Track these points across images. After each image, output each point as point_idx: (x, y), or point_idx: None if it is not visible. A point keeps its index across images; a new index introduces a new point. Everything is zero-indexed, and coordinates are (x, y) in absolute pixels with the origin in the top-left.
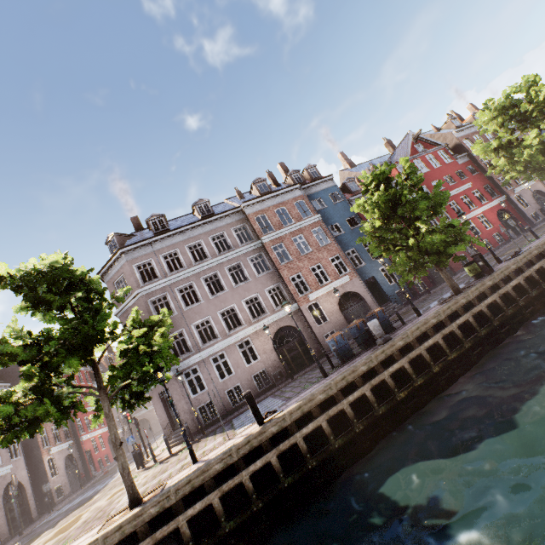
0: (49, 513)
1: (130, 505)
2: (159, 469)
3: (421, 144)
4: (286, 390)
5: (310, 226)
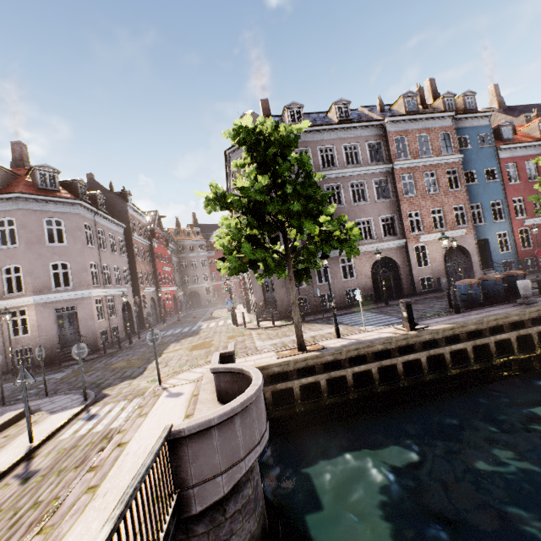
0: None
1: (299, 348)
2: (274, 333)
3: None
4: (389, 311)
5: (447, 164)
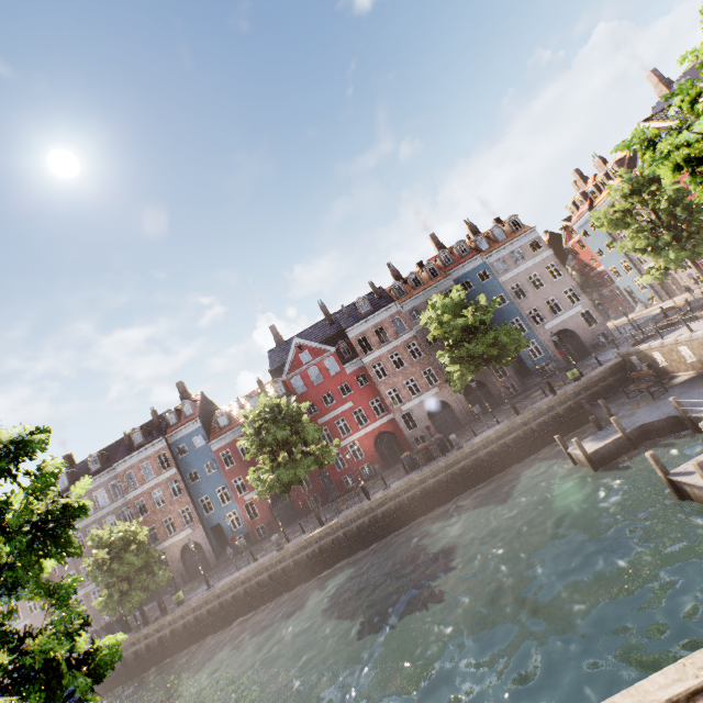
0: None
1: None
2: None
3: (310, 350)
4: None
5: (168, 478)
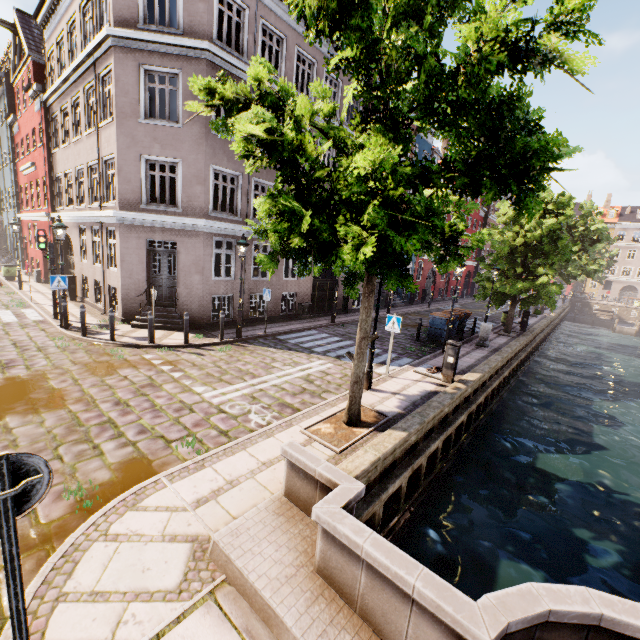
0: None
1: (354, 421)
2: (206, 362)
3: None
4: (350, 335)
5: None
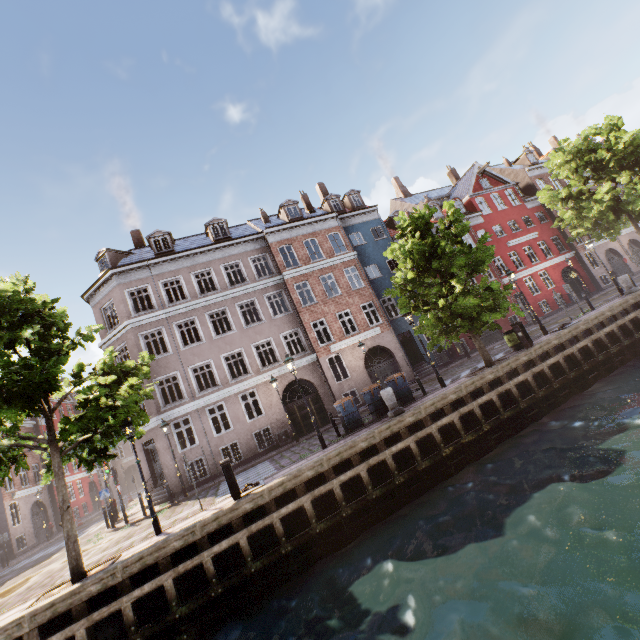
0: (4, 567)
1: (72, 578)
2: (127, 533)
3: (488, 179)
4: (285, 455)
5: (343, 264)
